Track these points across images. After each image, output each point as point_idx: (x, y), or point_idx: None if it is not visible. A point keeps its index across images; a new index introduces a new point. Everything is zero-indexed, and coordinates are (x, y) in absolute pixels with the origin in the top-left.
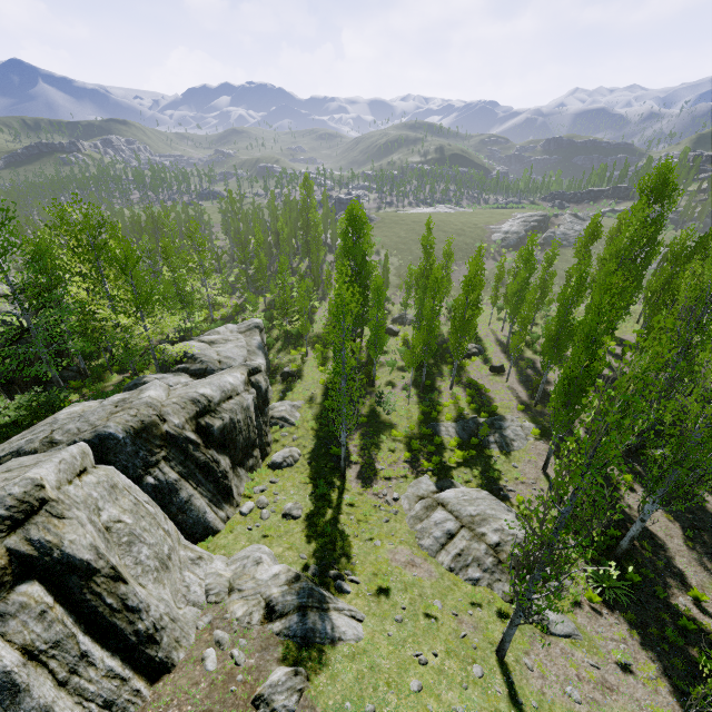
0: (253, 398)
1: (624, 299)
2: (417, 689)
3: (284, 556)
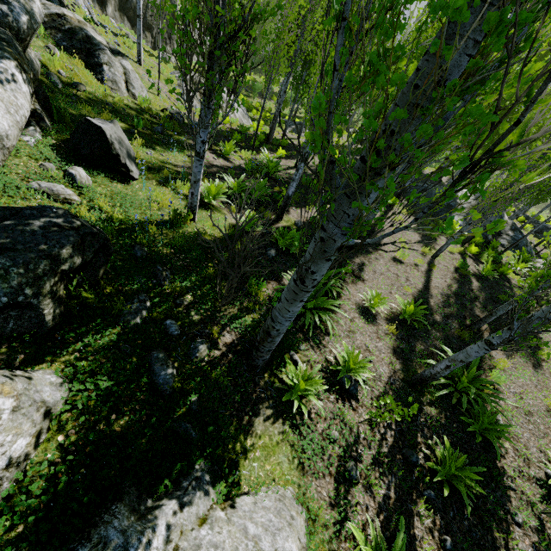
0: None
1: None
2: (74, 2)
3: (98, 19)
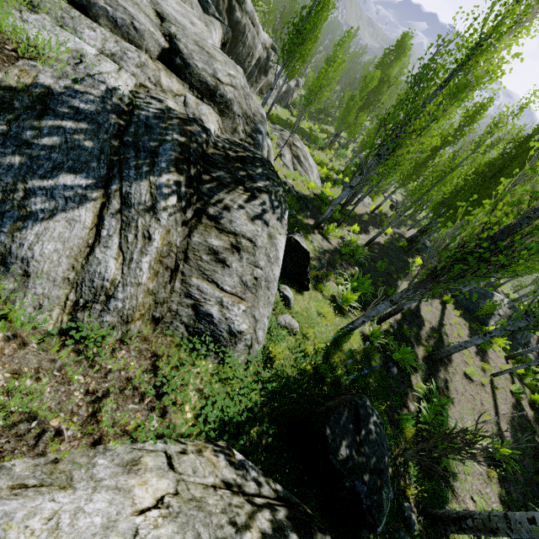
0: (262, 55)
1: (481, 113)
2: None
3: None
